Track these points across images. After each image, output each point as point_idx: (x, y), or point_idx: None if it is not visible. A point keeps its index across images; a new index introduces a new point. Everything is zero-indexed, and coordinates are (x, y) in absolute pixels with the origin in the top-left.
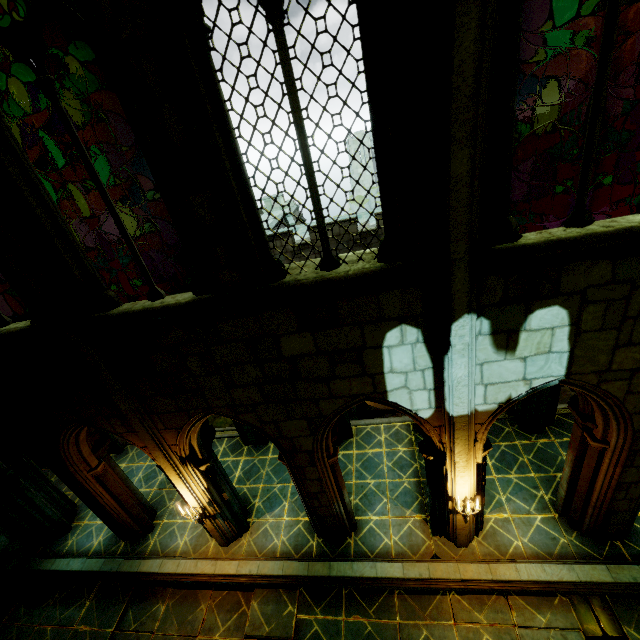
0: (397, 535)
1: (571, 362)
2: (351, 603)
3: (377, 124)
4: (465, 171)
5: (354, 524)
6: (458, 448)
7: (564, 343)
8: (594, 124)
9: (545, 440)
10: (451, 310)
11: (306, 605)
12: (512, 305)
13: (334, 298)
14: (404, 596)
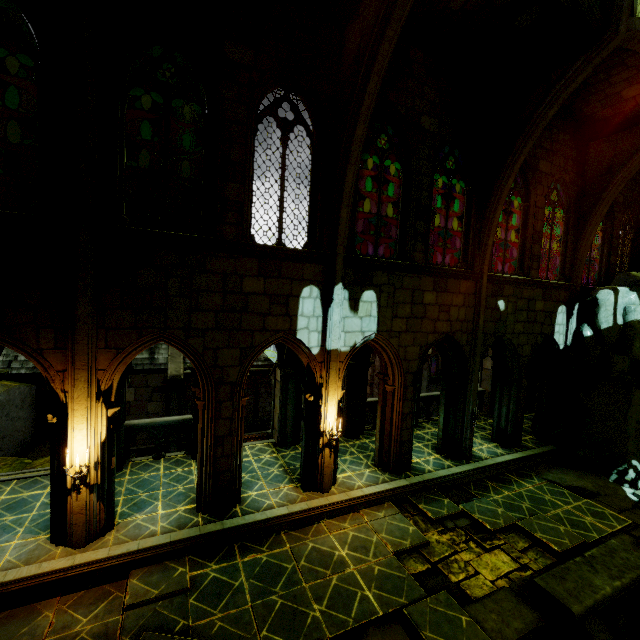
0: (277, 498)
1: (378, 324)
2: (245, 549)
3: (313, 193)
4: (345, 217)
5: (240, 492)
6: (331, 377)
7: (375, 311)
8: (378, 224)
9: (361, 441)
10: (335, 279)
11: (198, 564)
12: (357, 286)
13: (282, 260)
14: (289, 532)
